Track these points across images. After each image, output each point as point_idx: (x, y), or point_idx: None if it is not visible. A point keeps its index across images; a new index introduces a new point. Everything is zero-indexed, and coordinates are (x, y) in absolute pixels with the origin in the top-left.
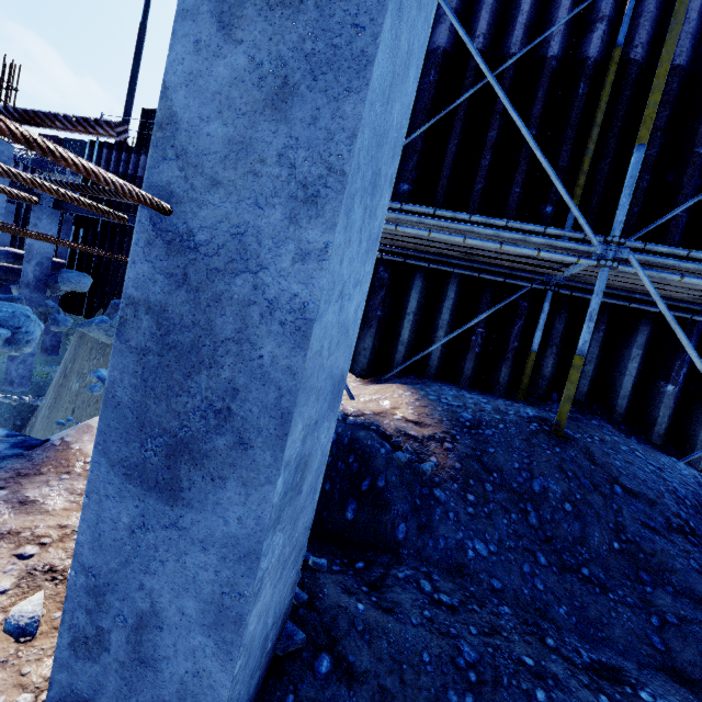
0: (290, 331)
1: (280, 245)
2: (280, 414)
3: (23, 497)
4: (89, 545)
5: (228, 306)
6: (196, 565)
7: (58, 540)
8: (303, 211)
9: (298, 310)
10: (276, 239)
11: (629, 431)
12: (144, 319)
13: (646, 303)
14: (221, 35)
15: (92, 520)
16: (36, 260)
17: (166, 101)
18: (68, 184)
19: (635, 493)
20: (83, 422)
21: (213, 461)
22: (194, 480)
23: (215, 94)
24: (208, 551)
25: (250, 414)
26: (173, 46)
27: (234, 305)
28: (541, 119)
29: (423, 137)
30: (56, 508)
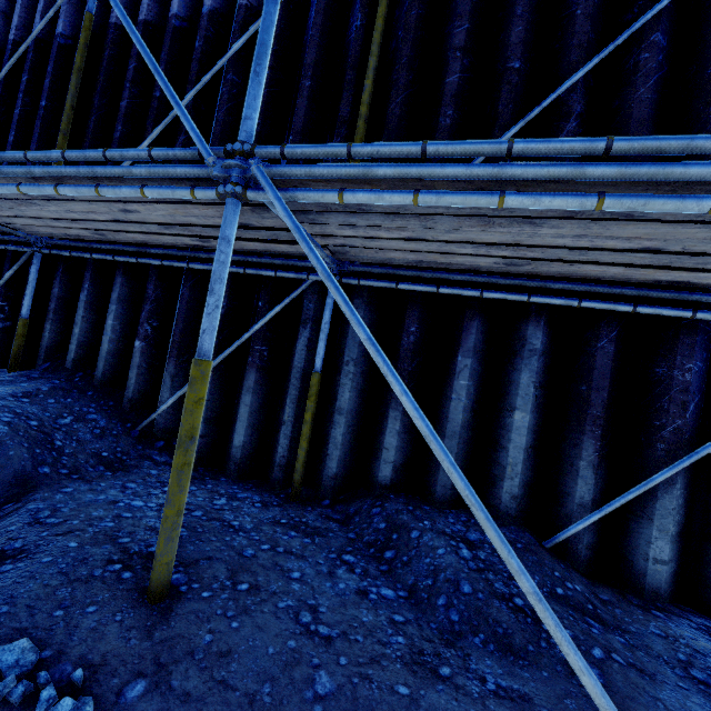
0: None
1: None
2: None
3: None
4: None
5: None
6: None
7: None
8: None
9: None
10: None
11: (94, 397)
12: None
13: (120, 254)
14: None
15: None
16: None
17: None
18: None
19: None
20: None
21: None
22: None
23: None
24: None
25: None
26: None
27: None
28: (52, 91)
29: None
30: None
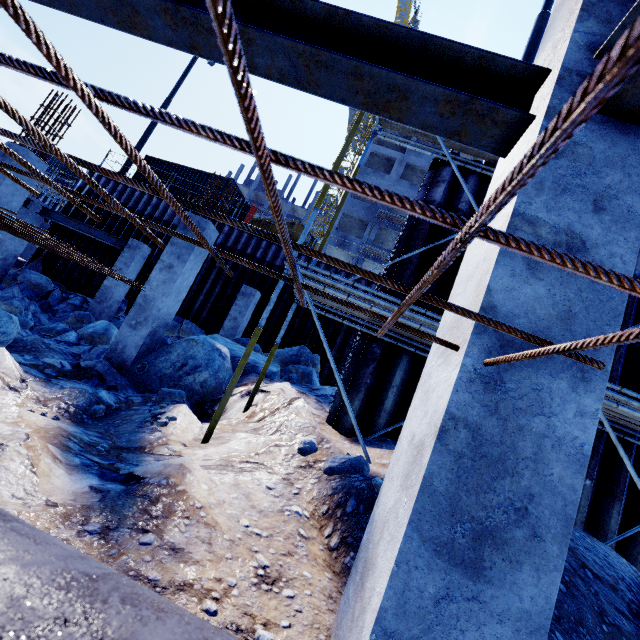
0: (572, 460)
1: (565, 403)
2: (565, 517)
3: (170, 543)
4: (393, 611)
5: (528, 435)
6: (493, 635)
7: (224, 595)
8: (581, 385)
9: (578, 448)
10: (563, 399)
11: None
12: (462, 431)
13: None
14: (528, 272)
15: (399, 587)
16: (2, 255)
17: (489, 297)
18: (385, 318)
19: (600, 578)
20: (172, 461)
21: (511, 547)
22: (495, 562)
23: (523, 303)
24: (504, 623)
25: (542, 514)
26: (496, 268)
27: (532, 435)
28: None
29: (419, 256)
30: (202, 558)
